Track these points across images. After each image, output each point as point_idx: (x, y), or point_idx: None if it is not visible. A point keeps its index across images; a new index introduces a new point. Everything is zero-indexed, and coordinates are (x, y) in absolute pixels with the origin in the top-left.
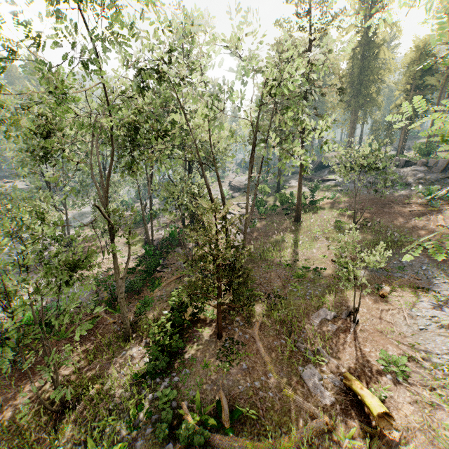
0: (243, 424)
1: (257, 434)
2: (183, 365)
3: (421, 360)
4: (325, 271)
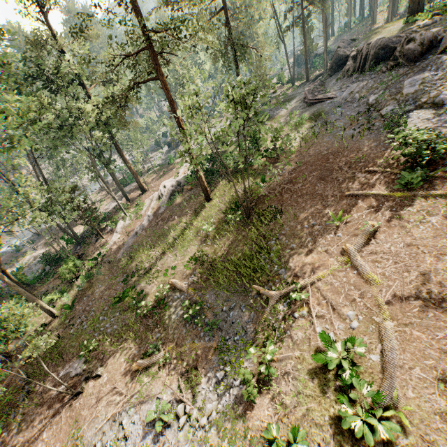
0: None
1: None
2: None
3: None
4: (151, 297)
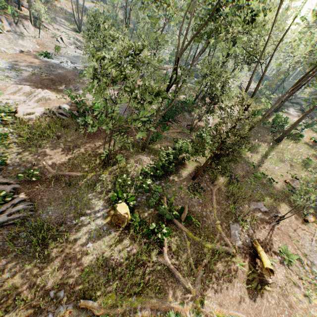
0: (190, 224)
1: (195, 233)
2: (168, 180)
3: (305, 264)
4: (276, 184)
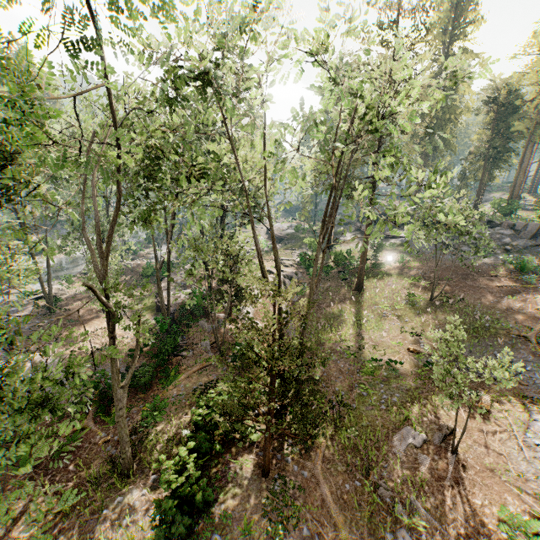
0: None
1: None
2: (212, 525)
3: None
4: (401, 365)
